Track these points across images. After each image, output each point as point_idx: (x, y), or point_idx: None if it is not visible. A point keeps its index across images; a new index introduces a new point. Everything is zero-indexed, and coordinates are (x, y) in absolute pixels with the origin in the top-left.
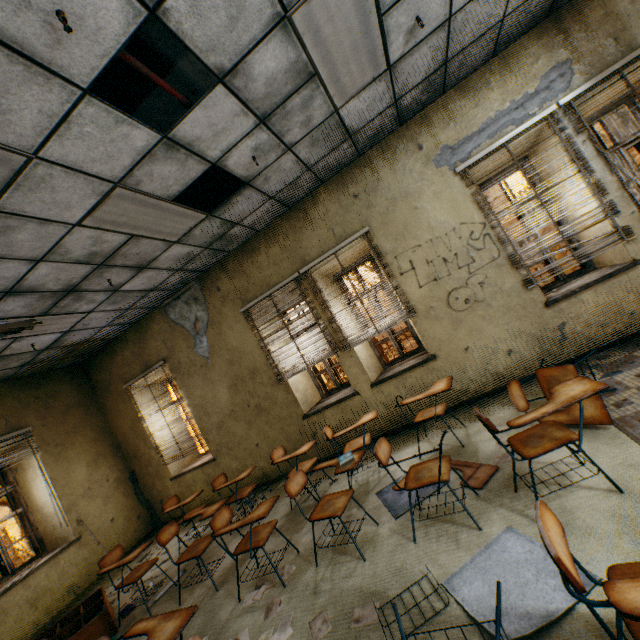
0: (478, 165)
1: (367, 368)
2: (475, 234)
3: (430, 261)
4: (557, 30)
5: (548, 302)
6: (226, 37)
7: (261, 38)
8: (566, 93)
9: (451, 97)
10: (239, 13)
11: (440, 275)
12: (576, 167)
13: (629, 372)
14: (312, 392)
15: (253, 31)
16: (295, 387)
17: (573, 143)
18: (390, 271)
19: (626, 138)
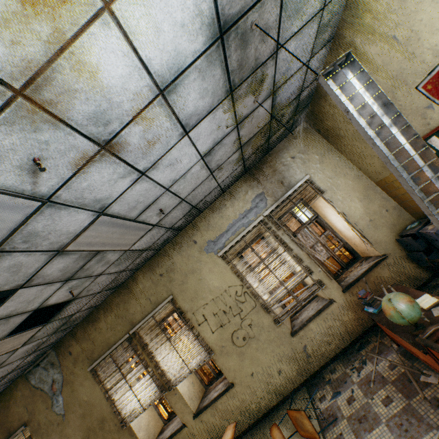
0: (230, 250)
1: (189, 399)
2: (239, 292)
3: (215, 313)
4: (253, 178)
5: (292, 333)
6: (14, 277)
7: (45, 264)
8: (266, 208)
9: (207, 213)
10: (20, 267)
11: (224, 322)
12: (283, 248)
13: (344, 394)
14: (155, 422)
15: (36, 265)
16: (138, 427)
17: (277, 235)
18: (192, 323)
19: (308, 220)
